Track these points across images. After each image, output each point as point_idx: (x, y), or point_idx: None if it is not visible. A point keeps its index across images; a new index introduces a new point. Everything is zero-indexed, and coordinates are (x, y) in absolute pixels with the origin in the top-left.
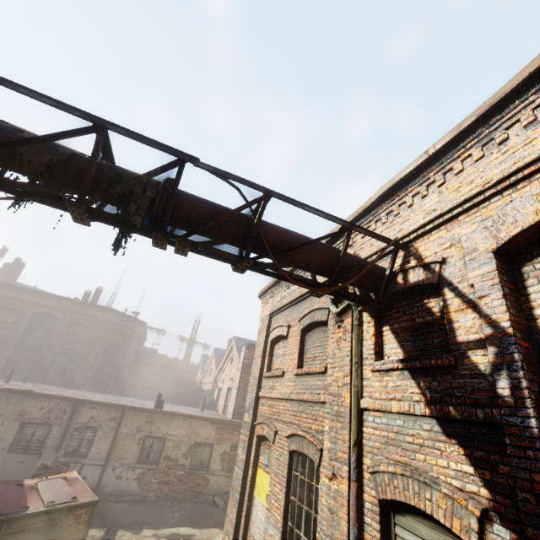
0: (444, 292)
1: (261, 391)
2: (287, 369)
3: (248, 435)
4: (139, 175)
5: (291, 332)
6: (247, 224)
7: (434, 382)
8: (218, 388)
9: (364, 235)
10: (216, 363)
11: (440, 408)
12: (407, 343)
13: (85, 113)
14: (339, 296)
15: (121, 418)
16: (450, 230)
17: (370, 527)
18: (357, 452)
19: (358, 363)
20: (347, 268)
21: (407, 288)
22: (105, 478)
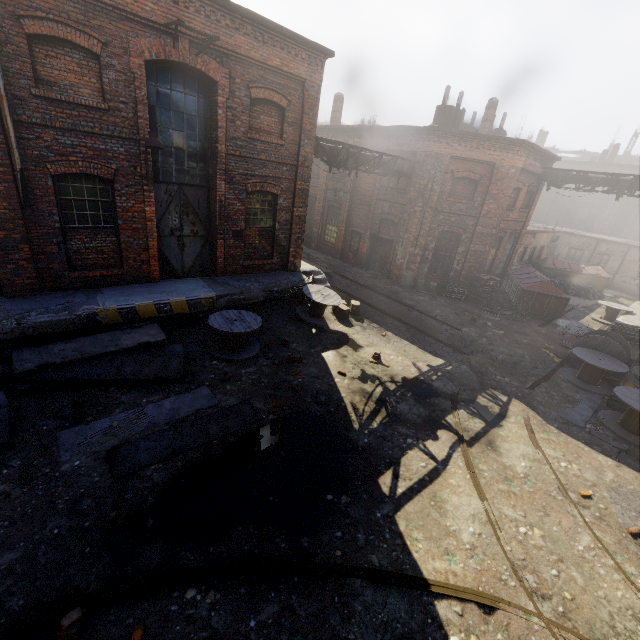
0: None
1: None
2: None
3: None
4: (623, 183)
5: None
6: None
7: None
8: None
9: None
10: None
11: None
12: None
13: (608, 173)
14: None
15: (626, 251)
16: None
17: None
18: None
19: None
20: None
21: None
22: (614, 280)
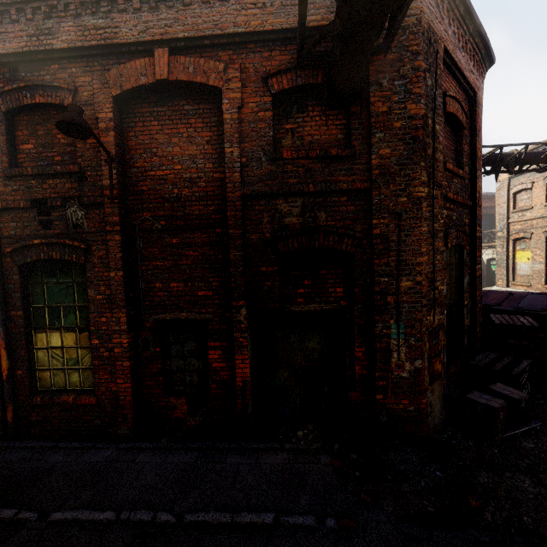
0: None
1: (510, 220)
2: (535, 205)
3: (505, 241)
4: (512, 156)
5: (535, 185)
6: None
7: None
8: None
9: None
10: None
11: None
12: None
13: (498, 145)
14: None
15: None
16: None
17: None
18: None
19: None
20: None
21: None
22: None
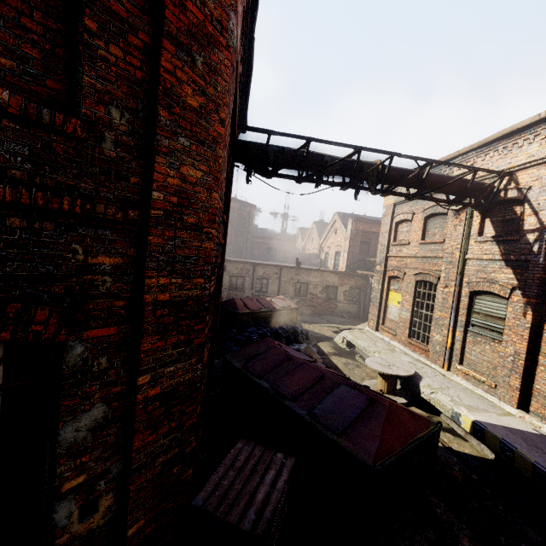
0: (524, 205)
1: (390, 253)
2: (412, 241)
3: (382, 277)
4: (373, 168)
5: (415, 217)
6: (418, 178)
7: (507, 246)
8: (324, 252)
9: (484, 160)
10: (318, 233)
11: (506, 257)
12: (498, 228)
13: (354, 146)
14: (462, 205)
15: (280, 272)
16: (538, 170)
17: (463, 301)
18: (460, 276)
19: (467, 238)
20: (470, 191)
21: (505, 200)
22: None
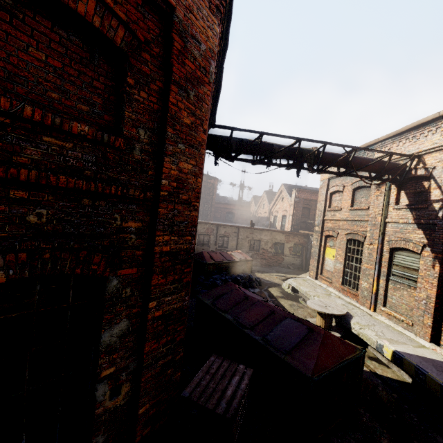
0: (430, 181)
1: (326, 217)
2: (343, 207)
3: (319, 236)
4: (311, 153)
5: (345, 189)
6: (346, 160)
7: (418, 213)
8: (273, 216)
9: (398, 146)
10: (268, 200)
11: (418, 221)
12: (411, 198)
13: (296, 138)
14: (381, 180)
15: (238, 231)
16: (440, 154)
17: (385, 255)
18: (382, 236)
19: (386, 206)
20: (387, 170)
21: (415, 176)
22: None
